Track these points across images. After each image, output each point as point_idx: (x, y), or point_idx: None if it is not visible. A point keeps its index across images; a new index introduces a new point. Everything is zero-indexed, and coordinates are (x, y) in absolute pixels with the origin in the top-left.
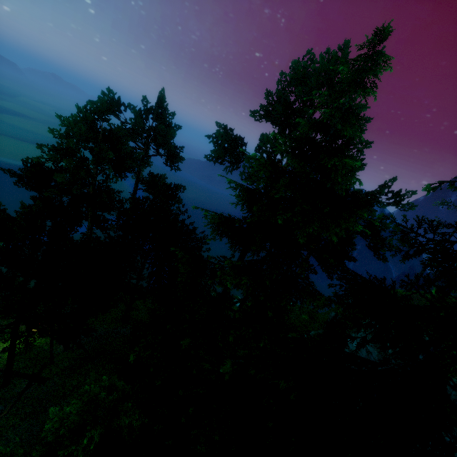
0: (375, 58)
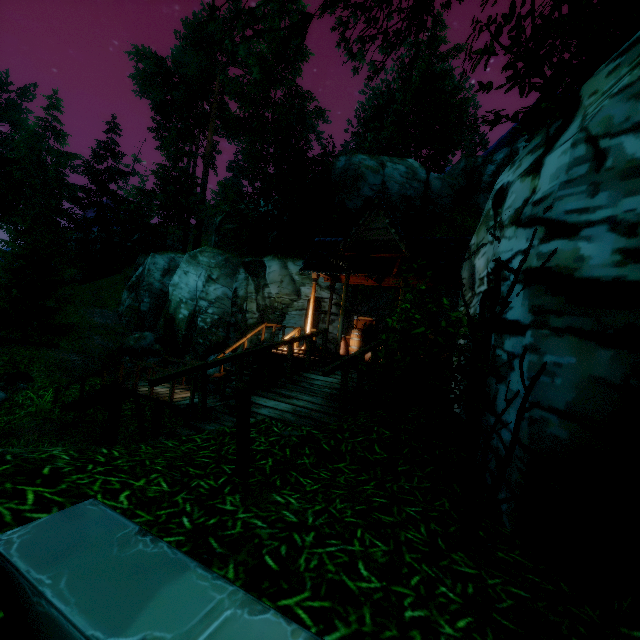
0: (56, 99)
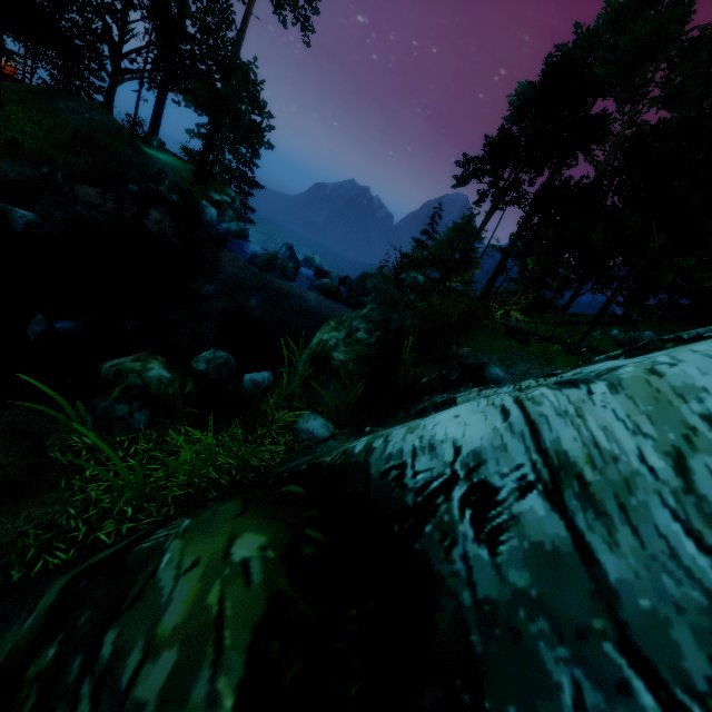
0: None
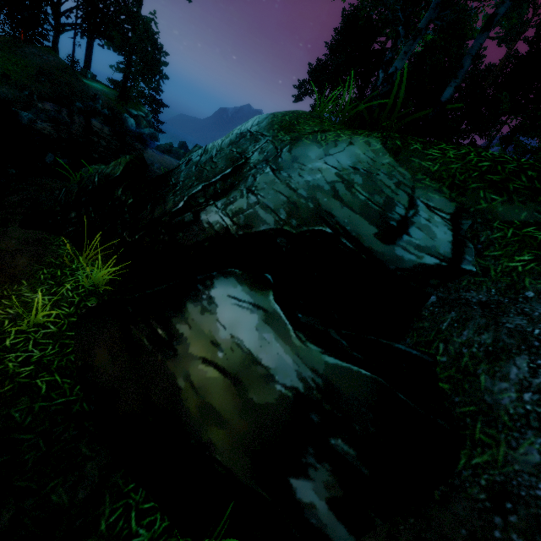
0: None
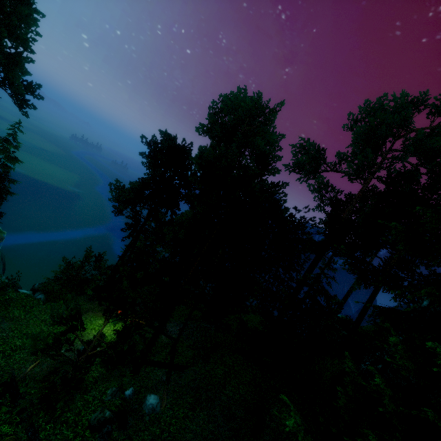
0: None
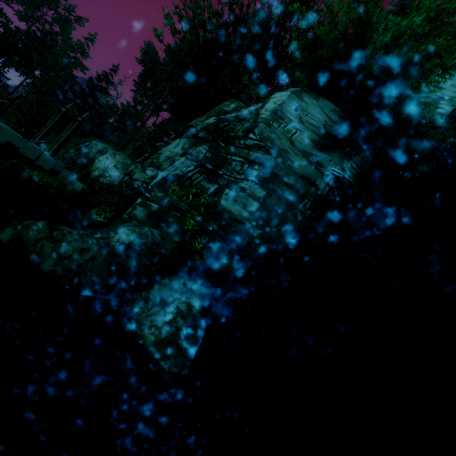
0: (94, 37)
